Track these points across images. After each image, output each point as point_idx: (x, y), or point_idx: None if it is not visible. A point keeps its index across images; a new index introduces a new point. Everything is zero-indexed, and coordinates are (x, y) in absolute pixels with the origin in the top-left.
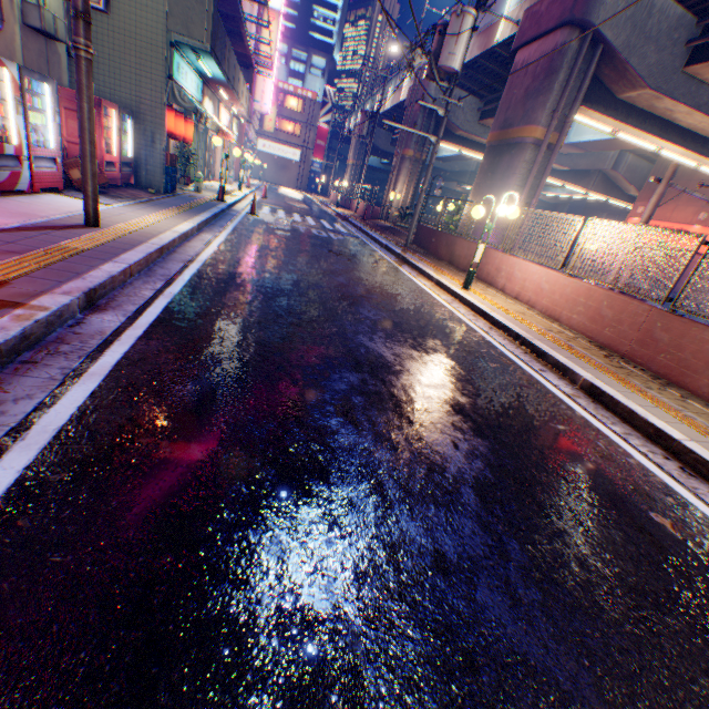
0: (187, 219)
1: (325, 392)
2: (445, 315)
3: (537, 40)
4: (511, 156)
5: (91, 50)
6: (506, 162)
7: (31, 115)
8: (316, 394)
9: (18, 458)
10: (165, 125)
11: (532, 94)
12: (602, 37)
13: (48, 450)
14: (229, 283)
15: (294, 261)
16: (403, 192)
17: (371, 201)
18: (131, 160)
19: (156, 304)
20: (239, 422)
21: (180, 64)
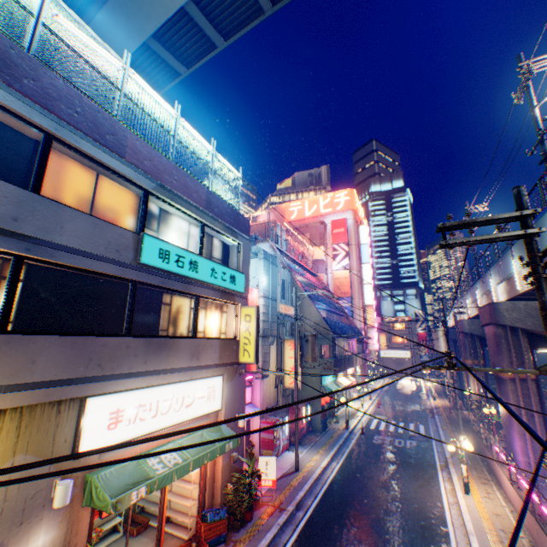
0: (326, 454)
1: (347, 543)
2: (435, 513)
3: (485, 325)
4: (501, 385)
5: (298, 421)
6: (501, 388)
7: (283, 427)
8: (345, 544)
9: (288, 545)
10: (320, 403)
11: (494, 352)
12: (512, 326)
13: (291, 545)
14: (334, 494)
15: (367, 476)
16: (474, 386)
17: (451, 396)
18: (309, 419)
19: (311, 506)
20: (323, 546)
21: (324, 378)
